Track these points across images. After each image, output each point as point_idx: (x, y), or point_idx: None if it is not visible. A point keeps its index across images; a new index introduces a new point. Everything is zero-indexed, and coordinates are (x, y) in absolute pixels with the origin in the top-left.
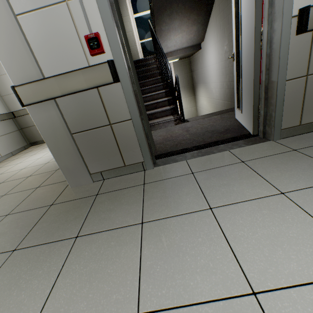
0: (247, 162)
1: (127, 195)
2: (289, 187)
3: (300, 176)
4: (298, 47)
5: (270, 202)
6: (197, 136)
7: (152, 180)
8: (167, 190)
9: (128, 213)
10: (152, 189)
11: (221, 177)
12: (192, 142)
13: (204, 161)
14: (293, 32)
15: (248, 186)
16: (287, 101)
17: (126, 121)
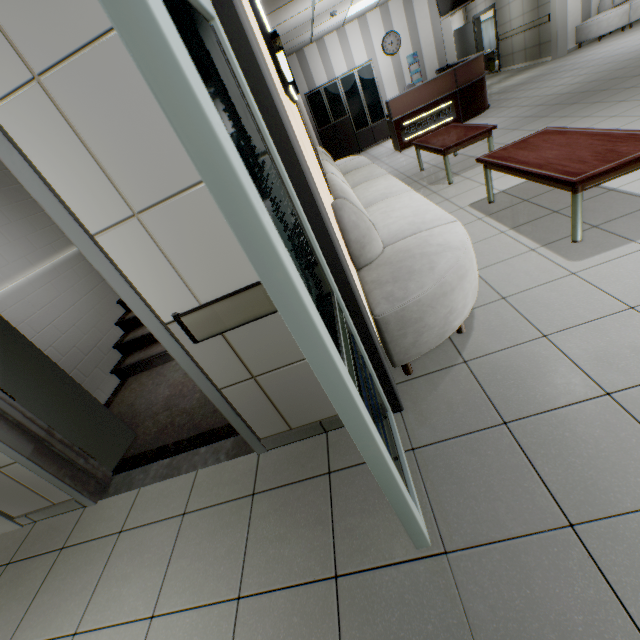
0: (186, 517)
1: (31, 576)
2: (168, 604)
3: (197, 578)
4: (210, 351)
5: (128, 635)
6: (205, 402)
7: (75, 540)
8: (71, 574)
9: (7, 623)
10: (60, 566)
11: (135, 555)
12: (186, 423)
13: (153, 498)
14: (187, 336)
15: (139, 588)
16: (246, 408)
17: (16, 462)
